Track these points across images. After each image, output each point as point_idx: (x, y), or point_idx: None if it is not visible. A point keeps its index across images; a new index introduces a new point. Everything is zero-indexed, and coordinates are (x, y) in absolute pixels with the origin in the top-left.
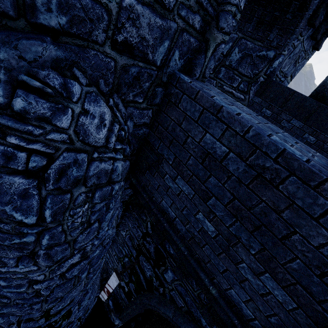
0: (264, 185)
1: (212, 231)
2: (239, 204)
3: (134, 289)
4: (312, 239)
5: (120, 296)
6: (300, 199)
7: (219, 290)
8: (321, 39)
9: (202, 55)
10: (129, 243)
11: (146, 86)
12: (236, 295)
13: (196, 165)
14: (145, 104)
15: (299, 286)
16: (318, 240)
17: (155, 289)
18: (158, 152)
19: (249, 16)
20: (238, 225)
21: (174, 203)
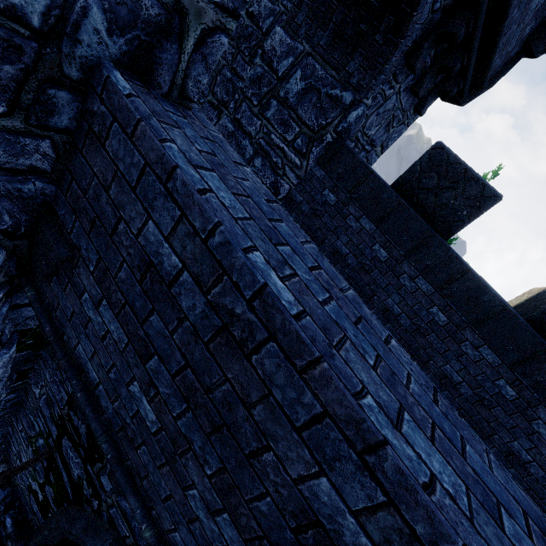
0: (231, 350)
1: (152, 422)
2: (193, 378)
3: (53, 497)
4: (290, 465)
5: (31, 509)
6: (280, 388)
7: (159, 530)
8: (427, 98)
9: (174, 44)
10: (46, 412)
11: (8, 73)
12: (182, 543)
13: (132, 283)
14: (20, 122)
15: (266, 542)
16: (298, 468)
17: (86, 501)
18: (71, 241)
19: (324, 16)
20: (190, 418)
21: (97, 354)
